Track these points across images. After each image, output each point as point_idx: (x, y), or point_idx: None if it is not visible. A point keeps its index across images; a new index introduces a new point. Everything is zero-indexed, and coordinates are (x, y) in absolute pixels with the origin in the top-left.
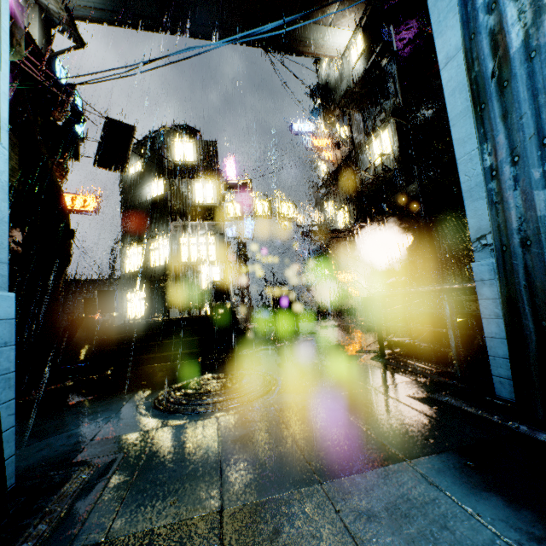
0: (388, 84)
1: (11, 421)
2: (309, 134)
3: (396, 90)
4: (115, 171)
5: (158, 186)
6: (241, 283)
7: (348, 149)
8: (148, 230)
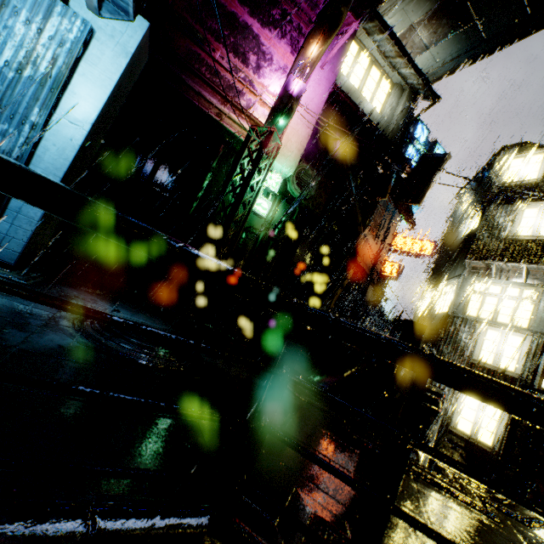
0: None
1: (25, 239)
2: None
3: None
4: (410, 203)
5: (477, 220)
6: None
7: None
8: (447, 271)
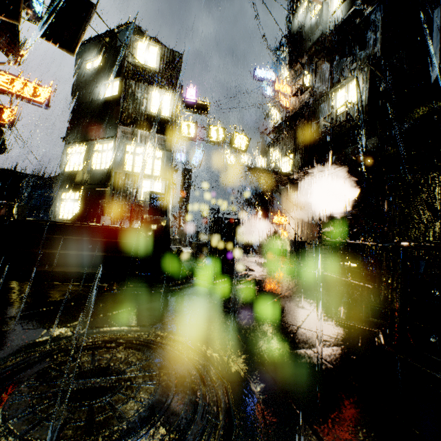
0: (368, 33)
1: None
2: (269, 82)
3: (375, 40)
4: (62, 48)
5: (113, 86)
6: (180, 206)
7: (307, 98)
8: (95, 131)
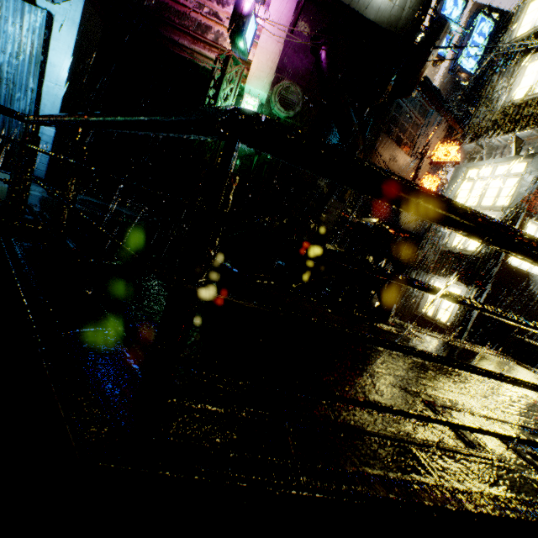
0: None
1: (46, 163)
2: None
3: None
4: (404, 97)
5: None
6: None
7: None
8: None
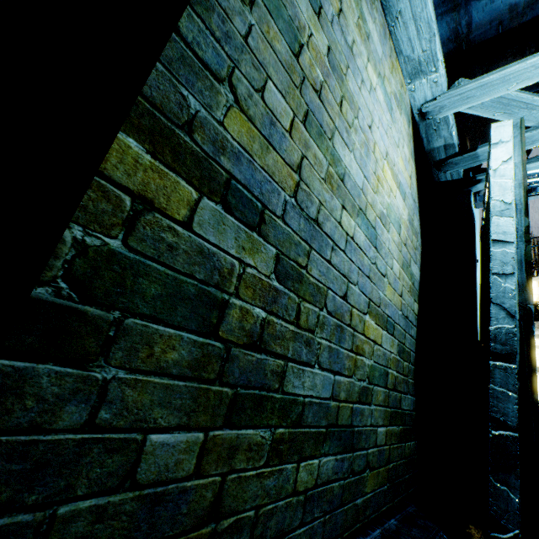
0: None
1: None
2: None
3: None
4: None
5: None
6: None
7: None
8: None
